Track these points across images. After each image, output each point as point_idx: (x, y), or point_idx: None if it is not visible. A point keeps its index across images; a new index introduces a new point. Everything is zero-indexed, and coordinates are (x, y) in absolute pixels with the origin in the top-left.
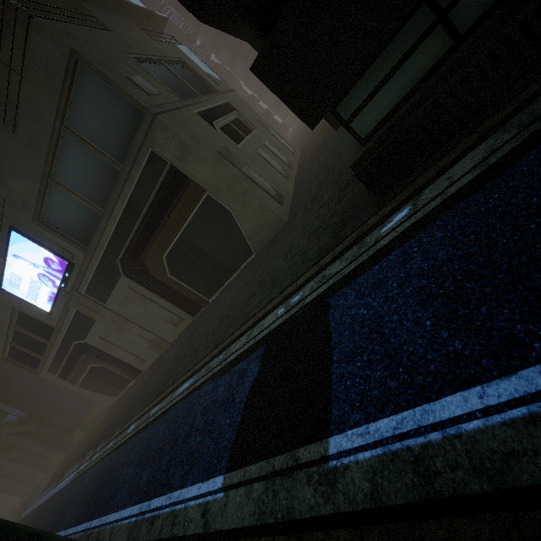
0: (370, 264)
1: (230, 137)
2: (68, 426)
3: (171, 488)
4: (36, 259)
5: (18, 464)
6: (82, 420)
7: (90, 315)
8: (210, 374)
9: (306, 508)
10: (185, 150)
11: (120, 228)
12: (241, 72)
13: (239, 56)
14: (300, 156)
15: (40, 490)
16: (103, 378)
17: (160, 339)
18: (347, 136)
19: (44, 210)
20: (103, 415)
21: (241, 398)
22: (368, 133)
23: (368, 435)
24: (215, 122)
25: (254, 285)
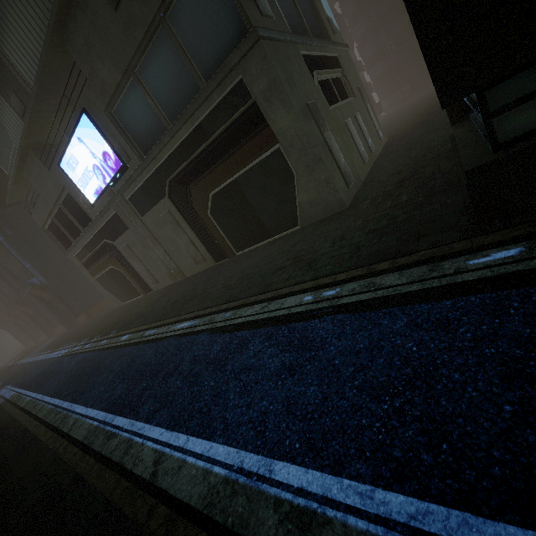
0: (440, 295)
1: (324, 94)
2: (77, 308)
3: (137, 415)
4: (97, 149)
5: (30, 320)
6: (89, 308)
7: (125, 221)
8: (211, 325)
9: (262, 534)
10: (275, 90)
11: (181, 149)
12: (359, 32)
13: (365, 13)
14: (386, 144)
15: (40, 349)
16: (118, 281)
17: (178, 269)
18: (469, 135)
19: (118, 104)
20: (107, 312)
21: (233, 367)
22: (509, 137)
23: (370, 501)
24: (316, 73)
25: (288, 258)
